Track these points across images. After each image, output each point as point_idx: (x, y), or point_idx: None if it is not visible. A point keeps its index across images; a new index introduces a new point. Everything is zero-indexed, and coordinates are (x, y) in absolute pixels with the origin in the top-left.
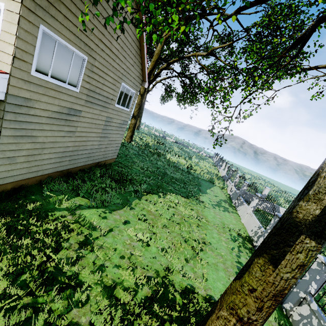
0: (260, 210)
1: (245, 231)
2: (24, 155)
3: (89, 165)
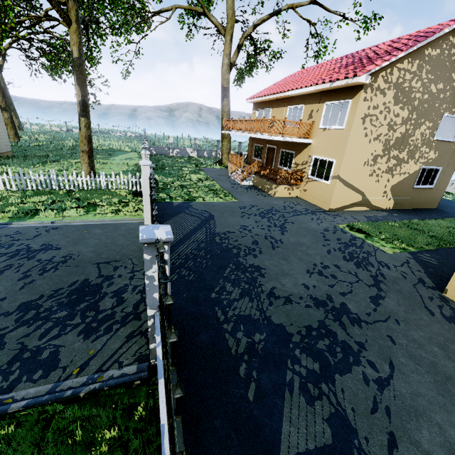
0: (173, 157)
1: None
2: None
3: None
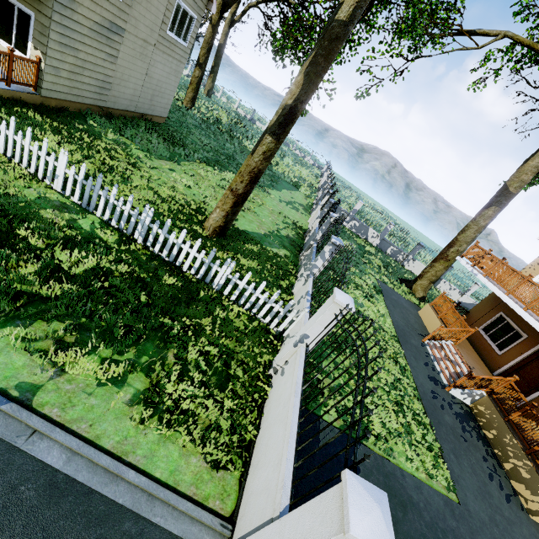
0: (345, 228)
1: (306, 226)
2: (67, 70)
3: (131, 113)
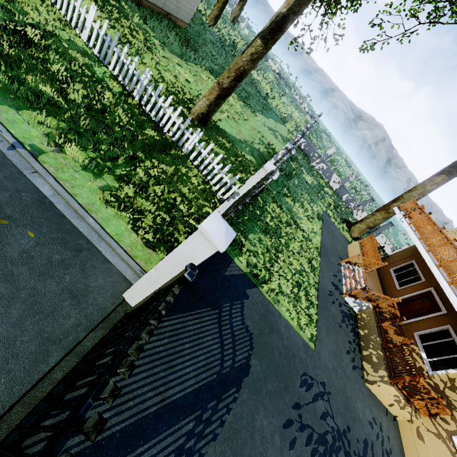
0: (314, 168)
1: (278, 151)
2: None
3: (159, 9)
